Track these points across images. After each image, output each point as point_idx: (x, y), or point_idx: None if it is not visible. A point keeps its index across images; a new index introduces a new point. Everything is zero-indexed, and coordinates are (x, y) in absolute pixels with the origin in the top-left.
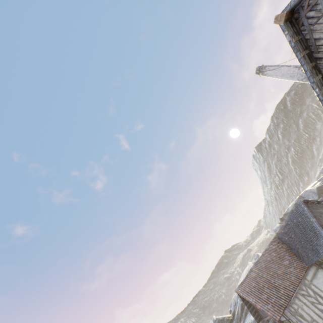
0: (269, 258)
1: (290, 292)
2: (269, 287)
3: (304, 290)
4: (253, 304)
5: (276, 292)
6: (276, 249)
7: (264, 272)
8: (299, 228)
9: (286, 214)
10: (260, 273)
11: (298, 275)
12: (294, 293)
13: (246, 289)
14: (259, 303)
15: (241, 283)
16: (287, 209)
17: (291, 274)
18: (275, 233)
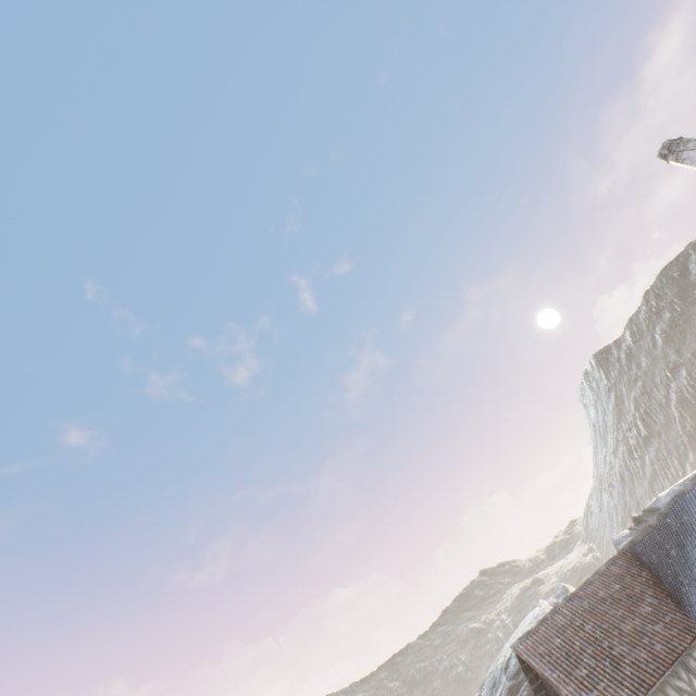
0: (603, 593)
1: (648, 678)
2: (597, 655)
3: (684, 680)
4: (552, 684)
5: (612, 670)
6: (624, 575)
7: (588, 620)
8: (693, 537)
9: (650, 511)
10: (576, 620)
11: (673, 643)
12: (659, 681)
13: (537, 649)
14: (566, 685)
15: (528, 633)
16: (655, 499)
17: (655, 637)
18: (615, 548)
